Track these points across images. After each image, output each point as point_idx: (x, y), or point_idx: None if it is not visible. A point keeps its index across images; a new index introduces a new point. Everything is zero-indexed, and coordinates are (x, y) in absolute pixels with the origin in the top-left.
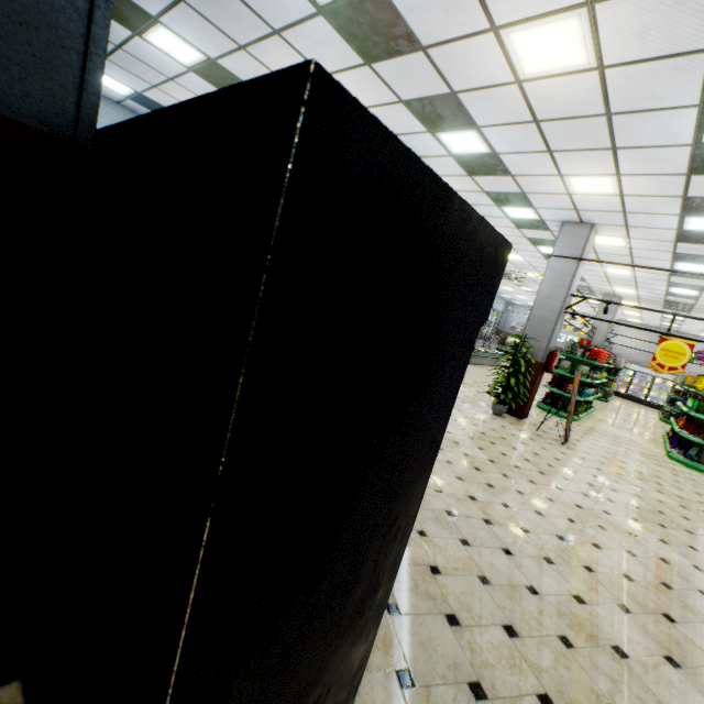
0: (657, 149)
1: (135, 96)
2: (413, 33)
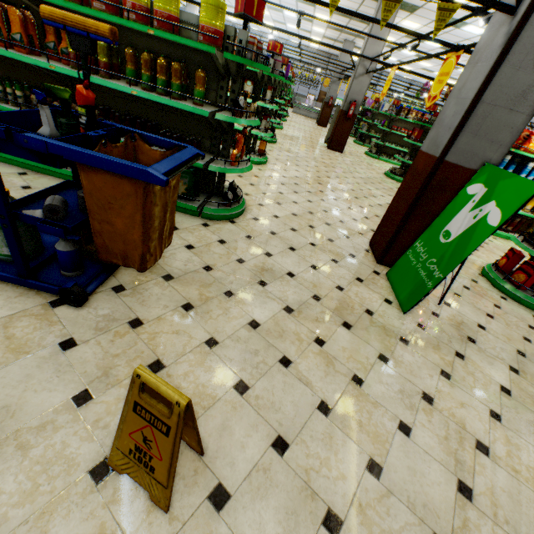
0: None
1: None
2: None
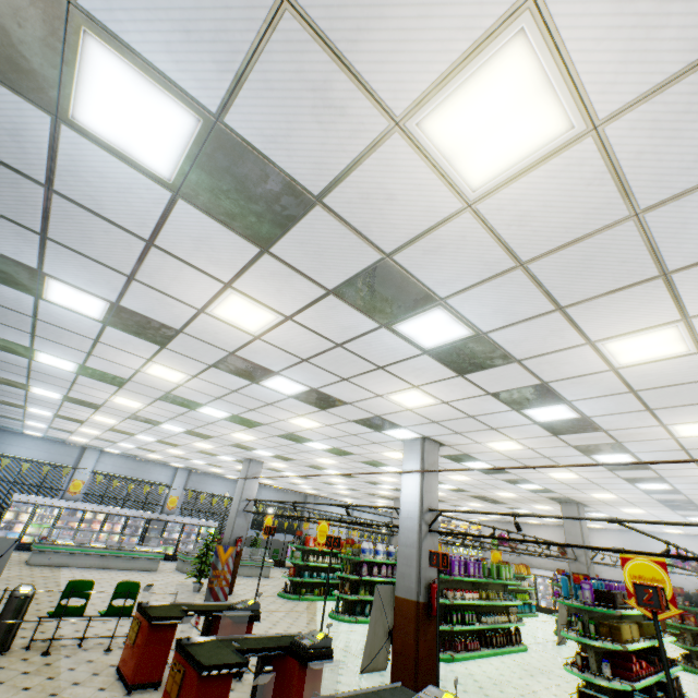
0: (180, 434)
1: (46, 435)
2: (78, 419)
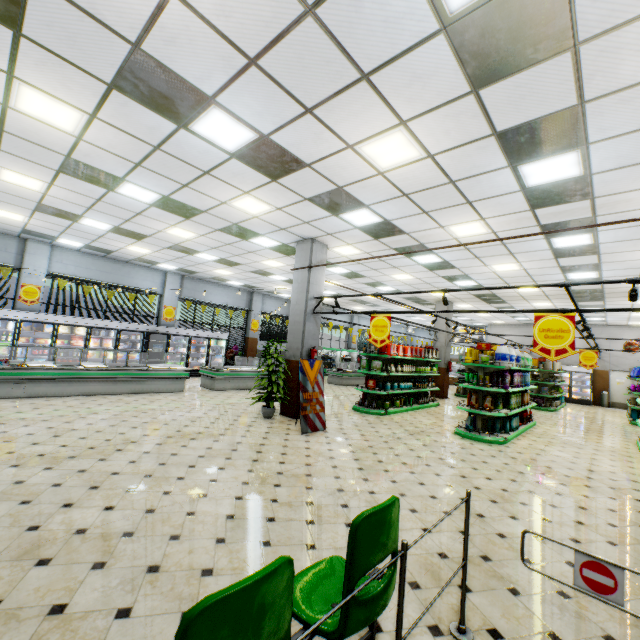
0: (224, 166)
1: None
2: None
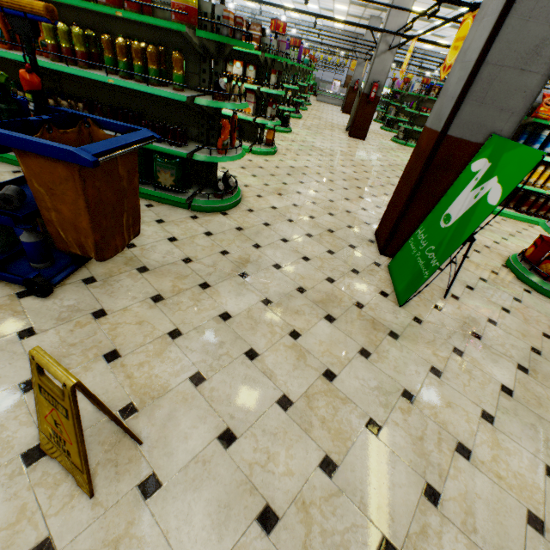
0: None
1: None
2: None
